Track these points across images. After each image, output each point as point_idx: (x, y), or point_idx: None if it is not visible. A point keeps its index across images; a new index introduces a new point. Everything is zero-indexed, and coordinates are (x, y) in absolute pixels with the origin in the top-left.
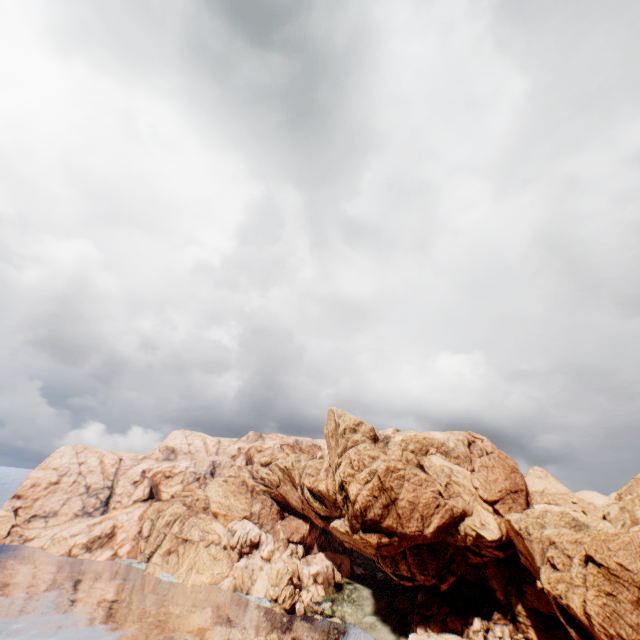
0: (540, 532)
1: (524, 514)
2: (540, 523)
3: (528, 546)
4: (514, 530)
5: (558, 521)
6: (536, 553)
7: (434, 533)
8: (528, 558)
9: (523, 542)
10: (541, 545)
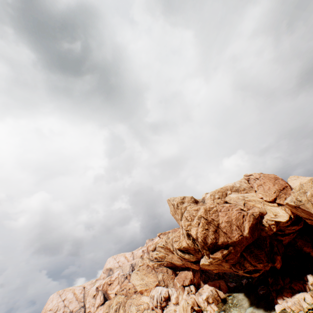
0: (305, 196)
1: (291, 193)
2: (302, 192)
3: (304, 208)
4: (293, 207)
5: (311, 184)
6: (310, 209)
7: (250, 233)
8: (311, 219)
9: (302, 210)
10: (310, 203)
